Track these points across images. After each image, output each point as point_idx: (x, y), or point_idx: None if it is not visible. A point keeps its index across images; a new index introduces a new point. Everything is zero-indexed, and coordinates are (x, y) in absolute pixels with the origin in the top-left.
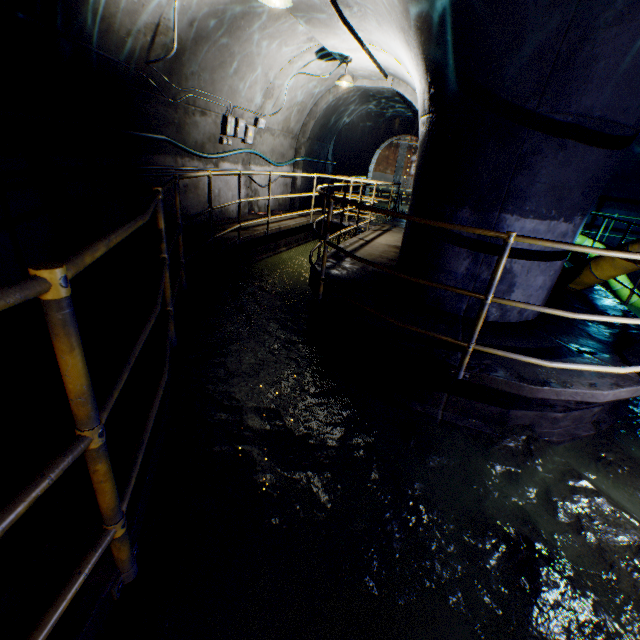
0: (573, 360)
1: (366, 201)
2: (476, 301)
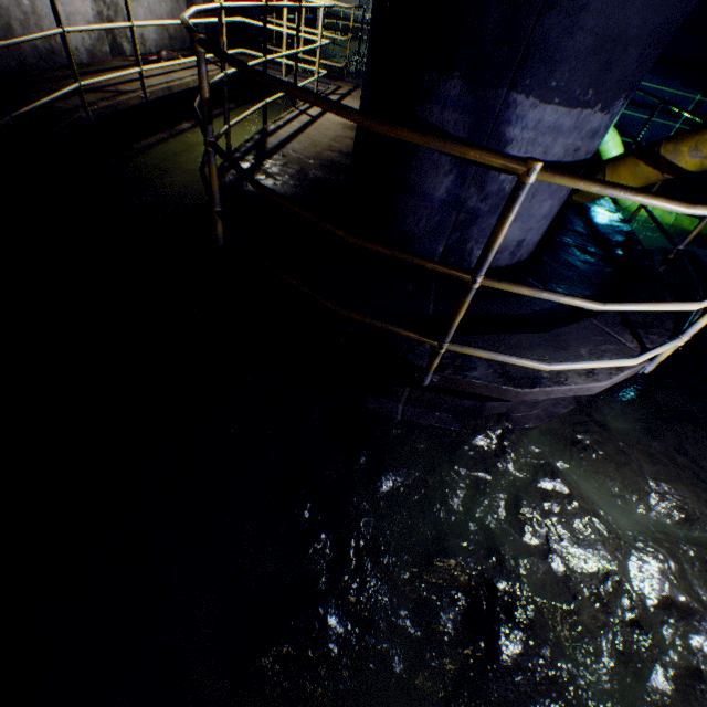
0: (570, 330)
1: (311, 39)
2: (458, 241)
